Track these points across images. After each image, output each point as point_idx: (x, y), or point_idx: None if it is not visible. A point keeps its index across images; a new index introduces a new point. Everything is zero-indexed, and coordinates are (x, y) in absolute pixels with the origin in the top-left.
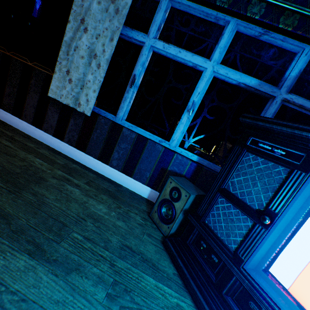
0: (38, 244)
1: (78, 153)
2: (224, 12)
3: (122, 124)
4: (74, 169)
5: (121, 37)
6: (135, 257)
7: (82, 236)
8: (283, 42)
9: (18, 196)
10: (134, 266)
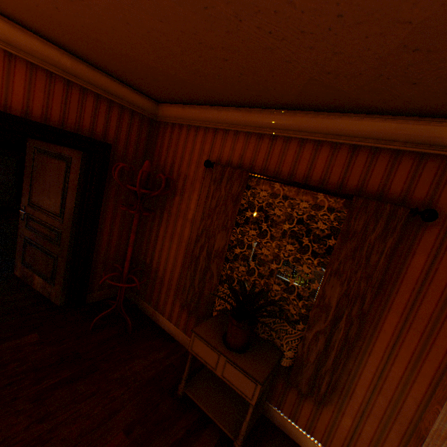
0: None
1: None
2: None
3: None
4: None
5: None
6: None
7: None
8: None
9: None
10: None
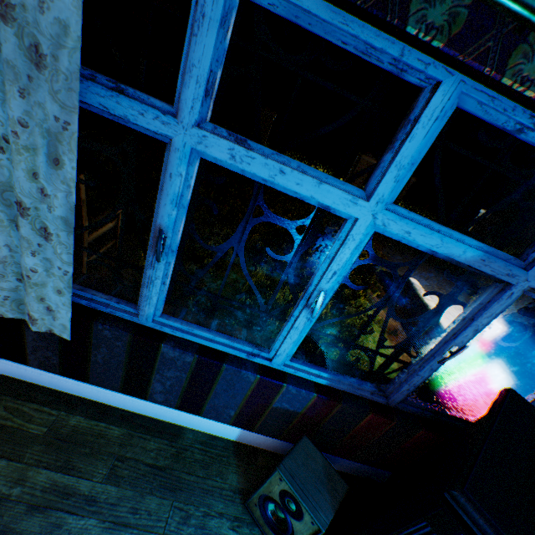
0: None
1: (73, 385)
2: (429, 53)
3: (158, 328)
4: (75, 438)
5: (89, 108)
6: None
7: None
8: None
9: None
10: None
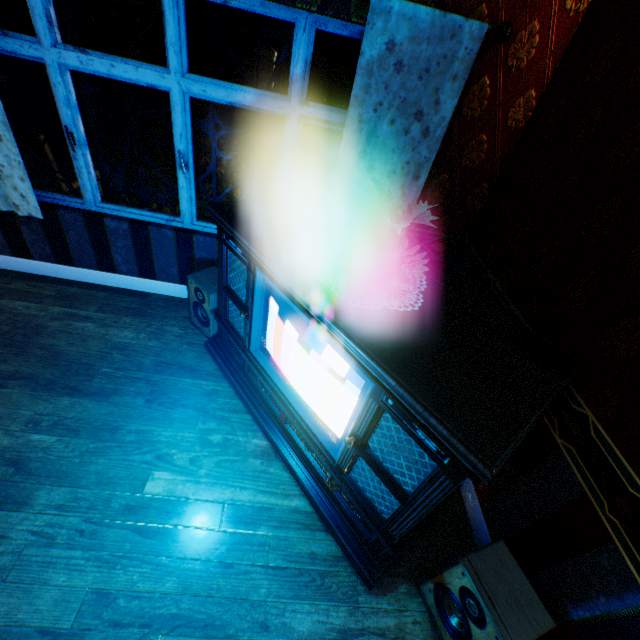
0: (74, 387)
1: (67, 270)
2: None
3: (101, 211)
4: (75, 296)
5: None
6: (172, 369)
7: (112, 369)
8: (266, 10)
9: (28, 357)
10: (171, 376)
